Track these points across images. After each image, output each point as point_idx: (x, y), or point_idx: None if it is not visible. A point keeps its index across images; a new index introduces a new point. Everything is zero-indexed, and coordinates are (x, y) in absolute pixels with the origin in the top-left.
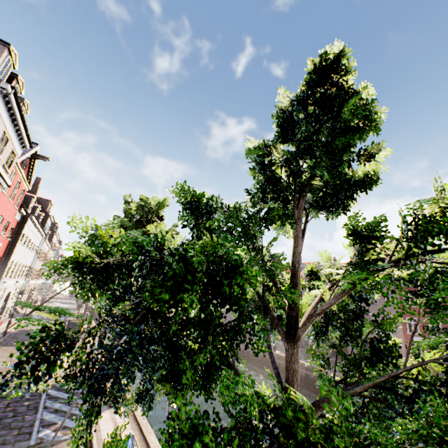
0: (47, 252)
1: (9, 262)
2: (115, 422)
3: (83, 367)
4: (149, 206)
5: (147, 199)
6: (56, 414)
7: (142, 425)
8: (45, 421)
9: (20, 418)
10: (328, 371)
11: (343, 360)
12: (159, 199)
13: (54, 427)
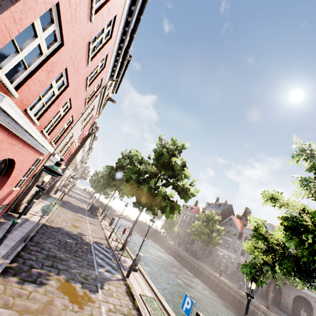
0: (84, 158)
1: (75, 158)
2: (138, 281)
3: (107, 236)
4: (176, 145)
5: (175, 140)
6: (102, 261)
7: (156, 291)
8: (98, 262)
9: (85, 254)
10: (268, 310)
11: (275, 306)
12: (181, 142)
13: (104, 268)
